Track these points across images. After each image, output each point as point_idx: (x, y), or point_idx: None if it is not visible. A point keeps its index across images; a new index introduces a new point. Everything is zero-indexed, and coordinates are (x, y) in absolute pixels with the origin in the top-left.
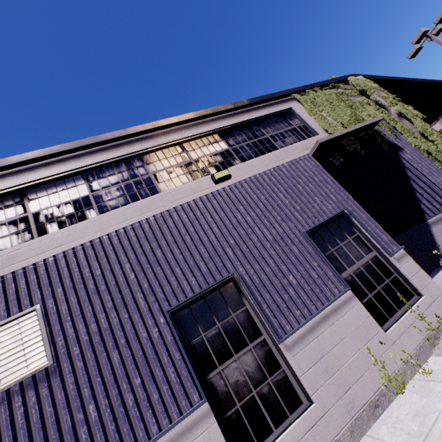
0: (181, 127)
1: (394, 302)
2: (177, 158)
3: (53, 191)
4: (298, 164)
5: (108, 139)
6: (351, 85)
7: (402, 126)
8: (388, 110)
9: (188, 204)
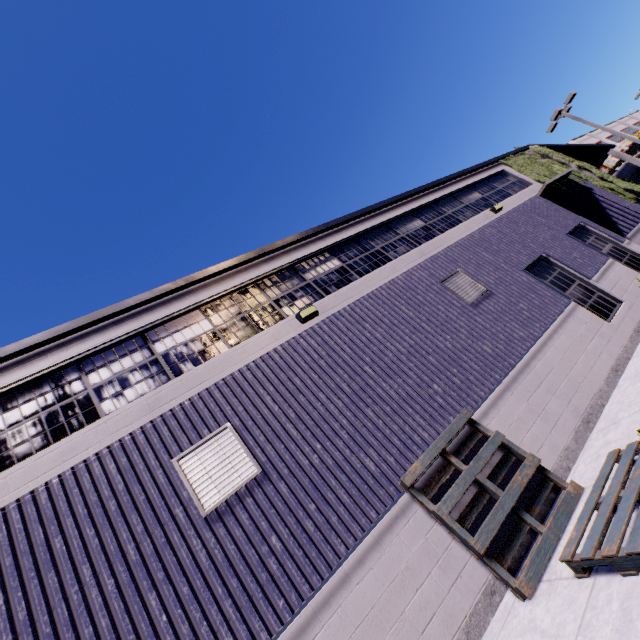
0: (447, 185)
1: (637, 265)
2: (457, 203)
3: (403, 224)
4: (534, 201)
5: (414, 193)
6: (531, 152)
7: (584, 175)
8: (569, 166)
9: (489, 224)
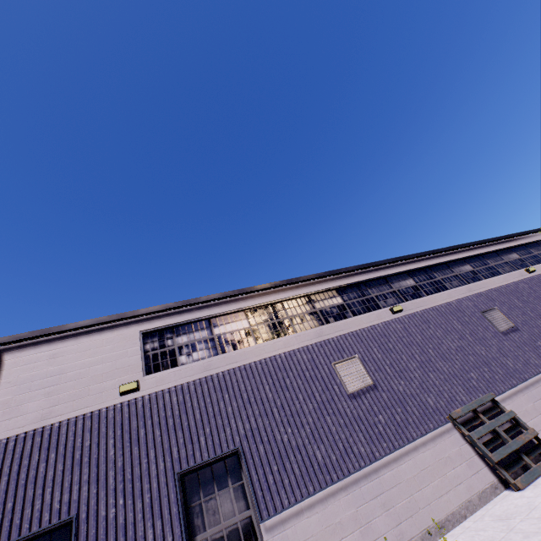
0: (492, 243)
1: None
2: (498, 259)
3: (457, 266)
4: None
5: (468, 245)
6: None
7: None
8: None
9: (522, 280)
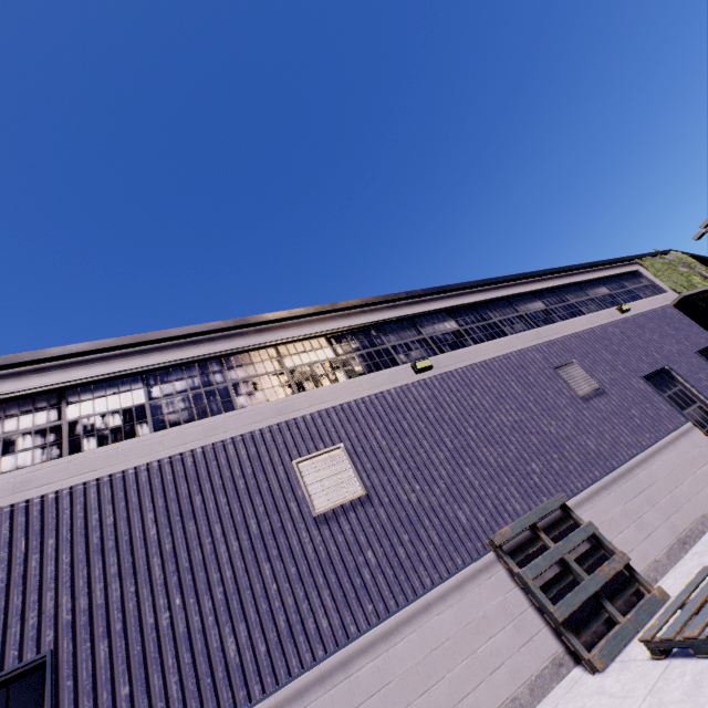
0: (574, 273)
1: None
2: (582, 294)
3: (524, 303)
4: (665, 309)
5: (540, 274)
6: (672, 258)
7: None
8: None
9: (613, 323)
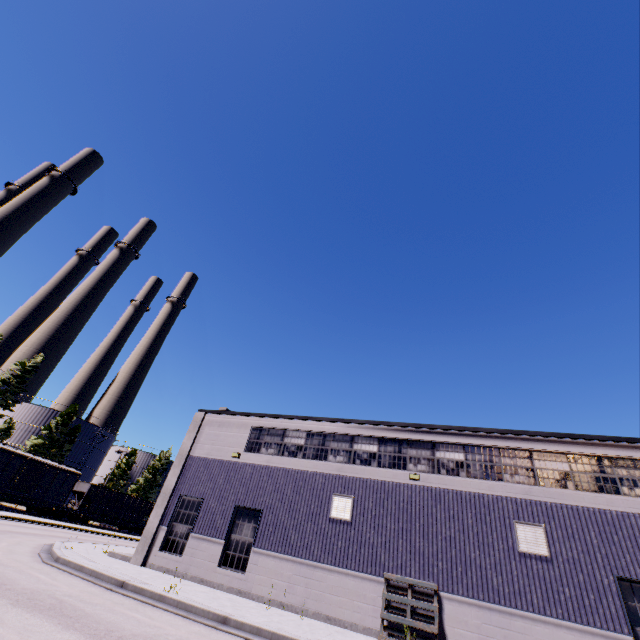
0: None
1: None
2: None
3: (547, 459)
4: None
5: (589, 438)
6: None
7: None
8: None
9: None
